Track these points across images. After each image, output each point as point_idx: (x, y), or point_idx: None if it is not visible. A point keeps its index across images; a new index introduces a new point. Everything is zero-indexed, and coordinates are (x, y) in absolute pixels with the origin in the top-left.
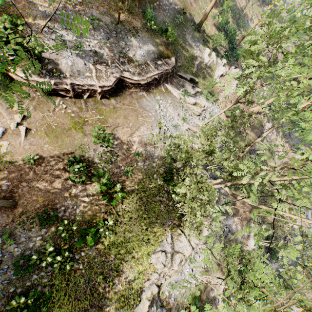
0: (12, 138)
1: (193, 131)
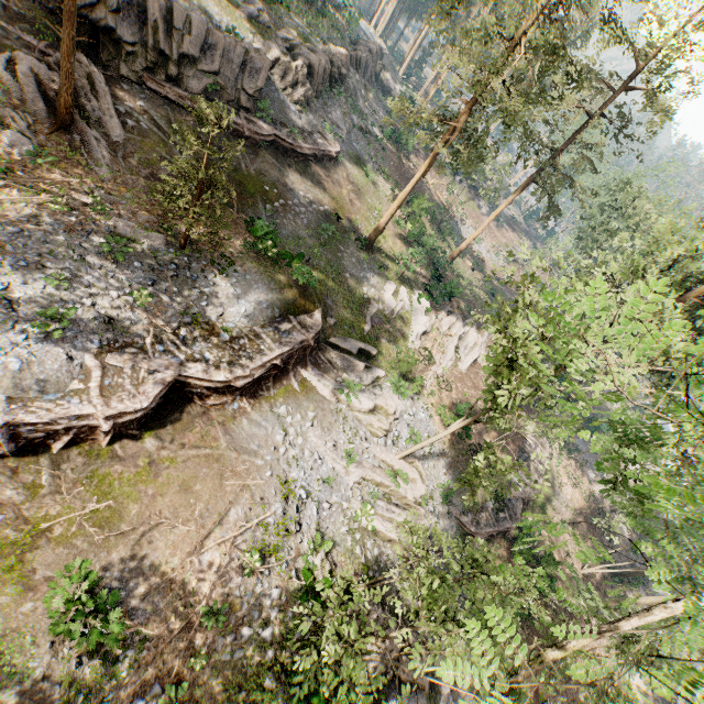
0: None
1: (373, 483)
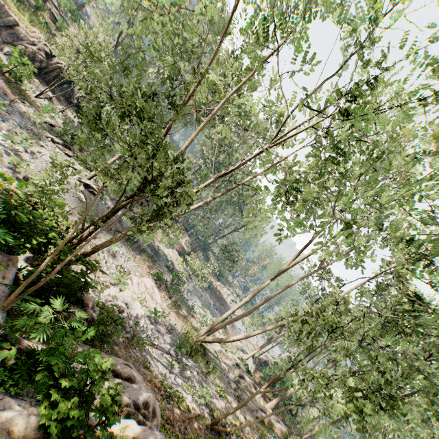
0: None
1: None
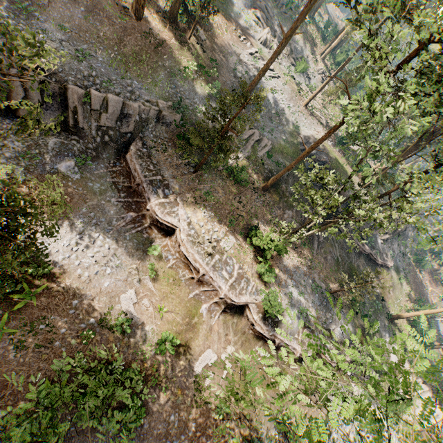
0: (217, 370)
1: None
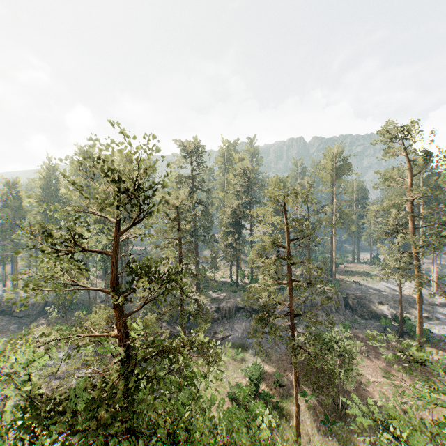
0: None
1: None
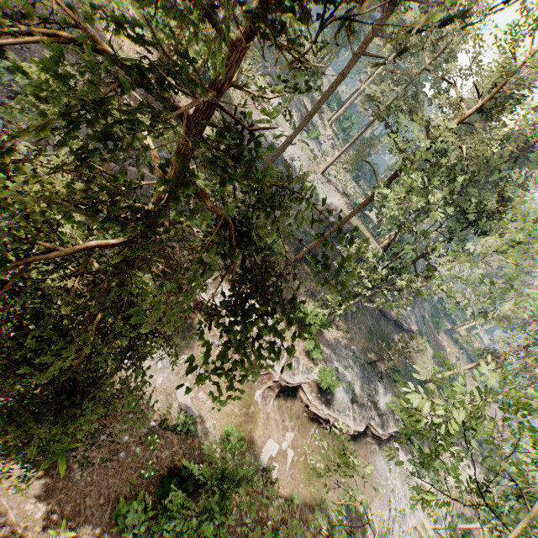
0: (281, 460)
1: (419, 533)
